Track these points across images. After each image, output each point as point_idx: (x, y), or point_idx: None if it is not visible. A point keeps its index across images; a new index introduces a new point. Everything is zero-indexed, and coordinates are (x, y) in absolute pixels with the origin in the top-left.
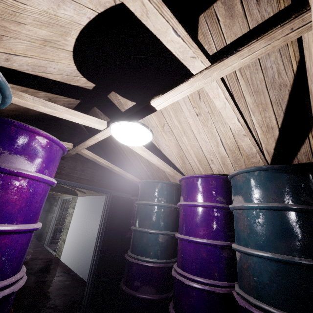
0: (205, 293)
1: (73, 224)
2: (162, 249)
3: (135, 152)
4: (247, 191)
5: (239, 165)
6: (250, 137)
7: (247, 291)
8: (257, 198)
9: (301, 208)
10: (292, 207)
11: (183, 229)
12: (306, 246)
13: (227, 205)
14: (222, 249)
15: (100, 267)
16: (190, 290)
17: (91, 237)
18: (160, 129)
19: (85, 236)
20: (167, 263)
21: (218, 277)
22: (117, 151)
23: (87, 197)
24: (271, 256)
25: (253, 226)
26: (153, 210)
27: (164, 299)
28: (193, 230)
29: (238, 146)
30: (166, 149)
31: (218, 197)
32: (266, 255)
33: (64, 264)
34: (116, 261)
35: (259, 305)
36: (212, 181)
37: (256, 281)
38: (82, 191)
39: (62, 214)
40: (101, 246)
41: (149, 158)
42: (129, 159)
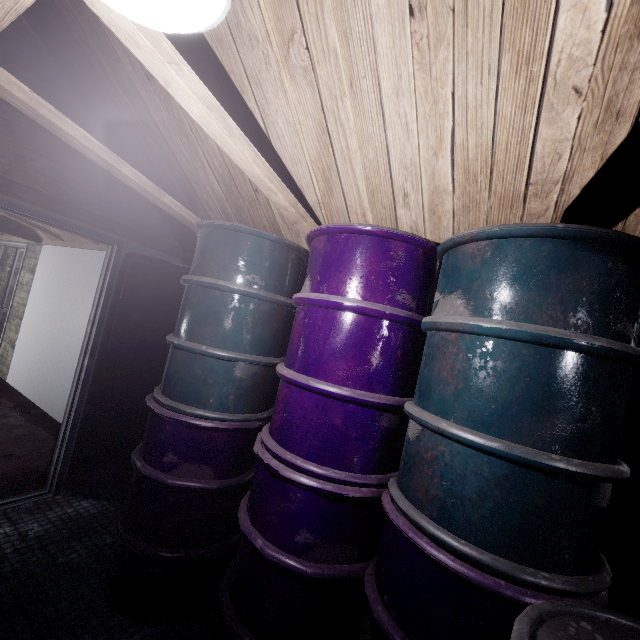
0: (323, 495)
1: (33, 309)
2: (240, 393)
3: (191, 132)
4: (488, 289)
5: (471, 220)
6: (589, 104)
7: (418, 504)
8: (510, 311)
9: (614, 349)
10: (595, 344)
11: (297, 357)
12: (586, 435)
13: (417, 315)
14: (382, 412)
15: (91, 410)
16: (292, 487)
17: (78, 344)
18: (277, 53)
19: (65, 341)
20: (249, 422)
21: (360, 466)
22: (135, 120)
23: (68, 249)
24: (503, 449)
25: (475, 376)
26: (227, 303)
27: (232, 486)
28: (323, 364)
29: (494, 162)
30: (284, 139)
31: (402, 295)
32: (490, 445)
33: (17, 391)
34: (134, 401)
35: (440, 537)
36: (397, 251)
37: (445, 491)
38: (50, 232)
39: (9, 284)
40: (94, 368)
41: (229, 143)
42: (174, 153)
